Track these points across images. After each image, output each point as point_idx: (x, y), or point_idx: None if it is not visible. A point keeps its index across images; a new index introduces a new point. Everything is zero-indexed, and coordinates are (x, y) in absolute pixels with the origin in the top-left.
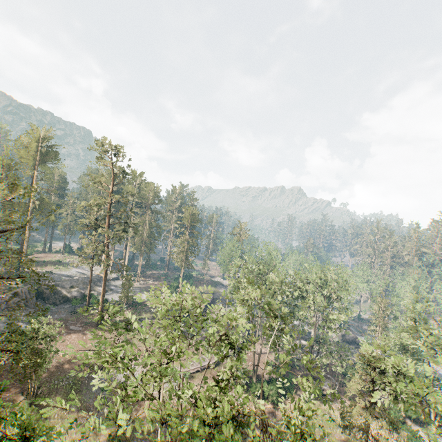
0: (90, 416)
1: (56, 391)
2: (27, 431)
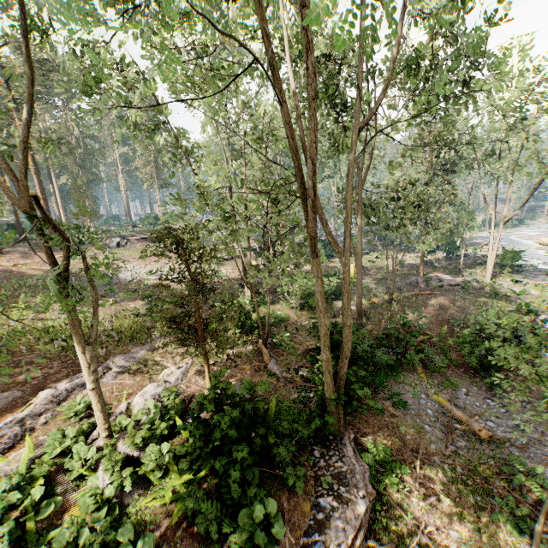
0: (101, 299)
1: (27, 288)
2: (5, 312)
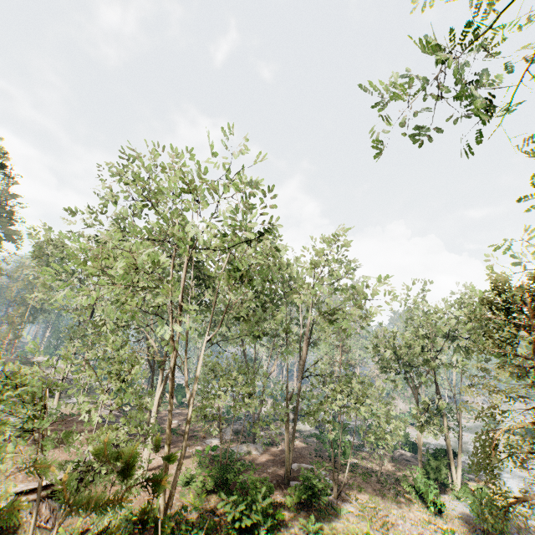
0: None
1: None
2: None
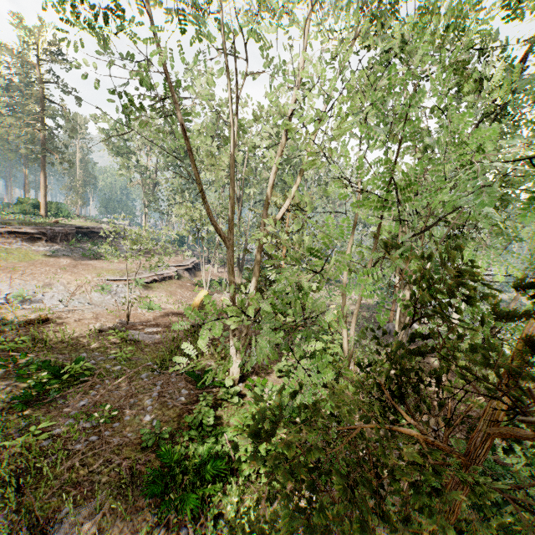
0: None
1: None
2: None
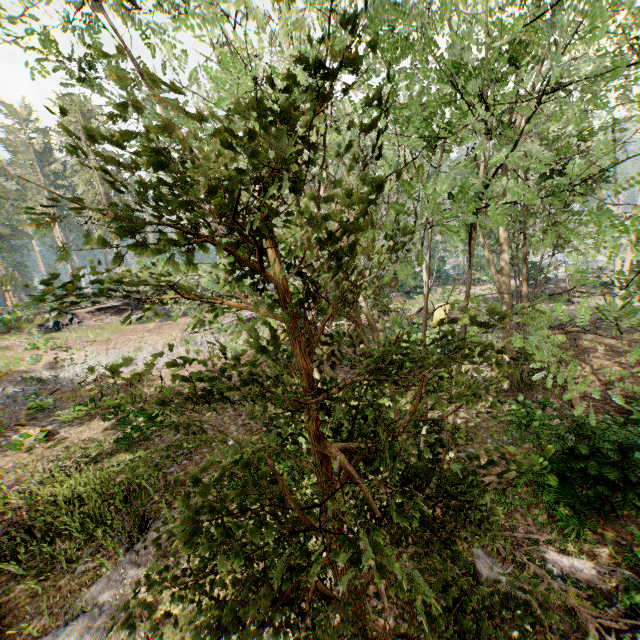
0: (16, 431)
1: None
2: None
